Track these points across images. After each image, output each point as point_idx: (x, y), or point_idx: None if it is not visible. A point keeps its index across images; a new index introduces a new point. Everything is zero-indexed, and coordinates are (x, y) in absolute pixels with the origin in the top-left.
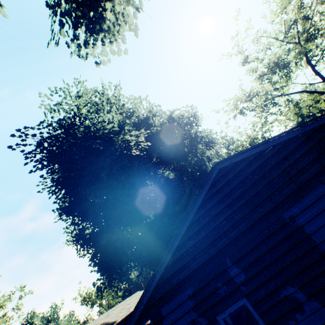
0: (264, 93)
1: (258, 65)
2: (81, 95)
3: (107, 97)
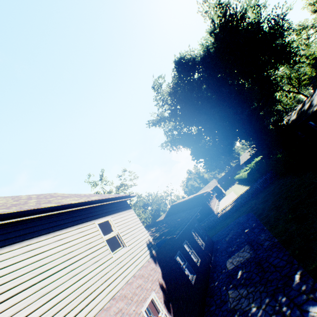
0: (314, 26)
1: (316, 0)
2: (240, 1)
3: (253, 5)
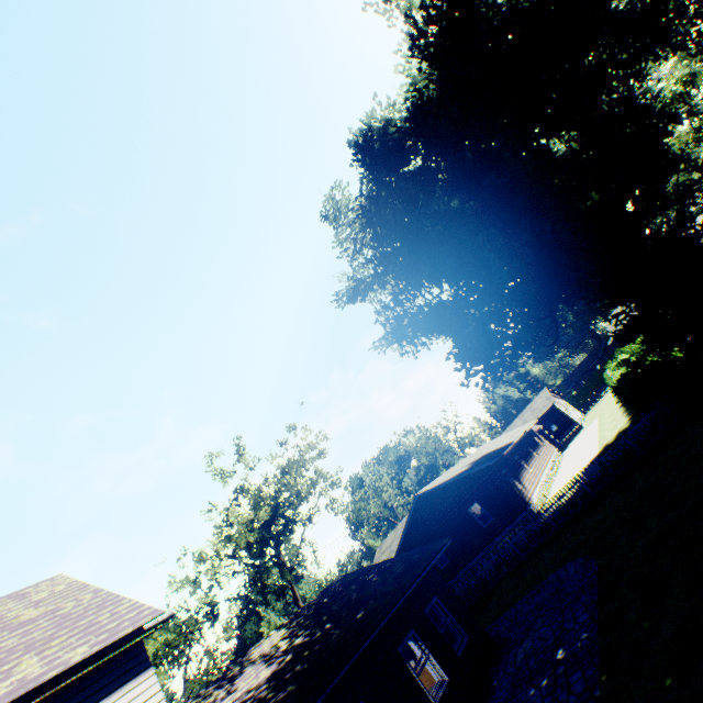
0: None
1: None
2: None
3: None
